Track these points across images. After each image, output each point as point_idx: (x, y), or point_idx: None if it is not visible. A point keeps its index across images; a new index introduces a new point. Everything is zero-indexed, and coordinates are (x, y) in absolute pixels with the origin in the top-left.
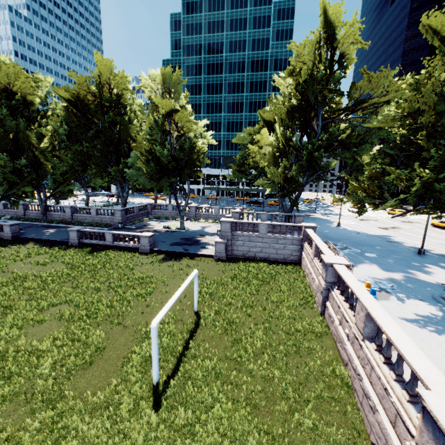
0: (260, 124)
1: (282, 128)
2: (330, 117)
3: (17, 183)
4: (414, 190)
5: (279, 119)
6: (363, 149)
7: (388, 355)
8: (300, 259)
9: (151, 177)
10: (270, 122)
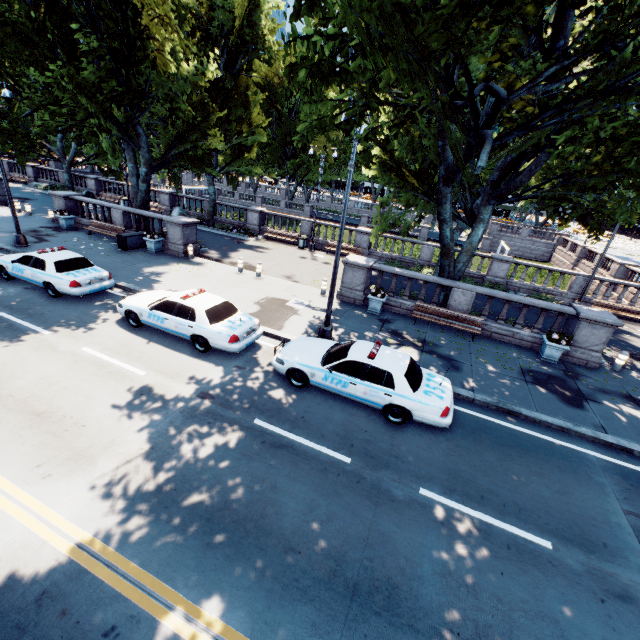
0: None
1: None
2: None
3: (309, 171)
4: None
5: None
6: None
7: (605, 267)
8: (548, 260)
9: None
10: None
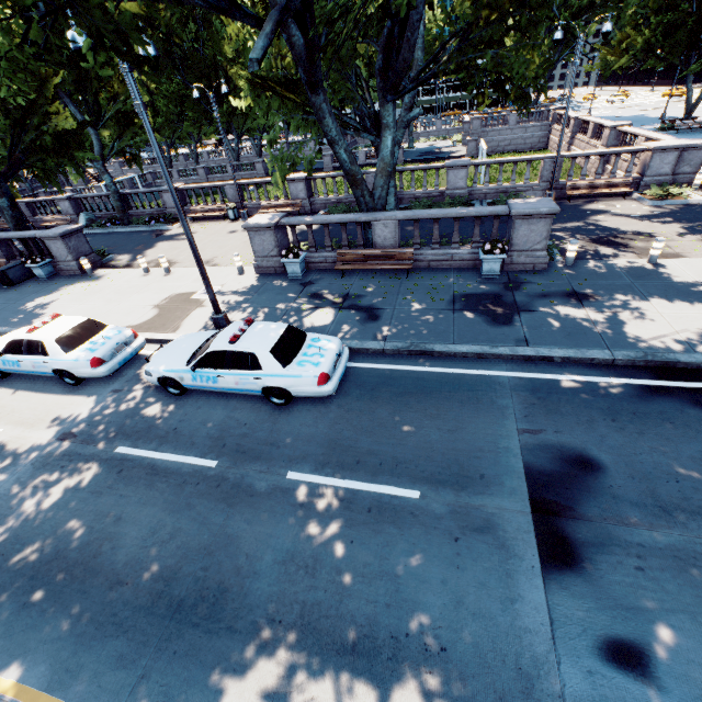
0: None
1: None
2: None
3: (247, 118)
4: (639, 46)
5: None
6: (629, 2)
7: (599, 136)
8: (546, 146)
9: None
10: None
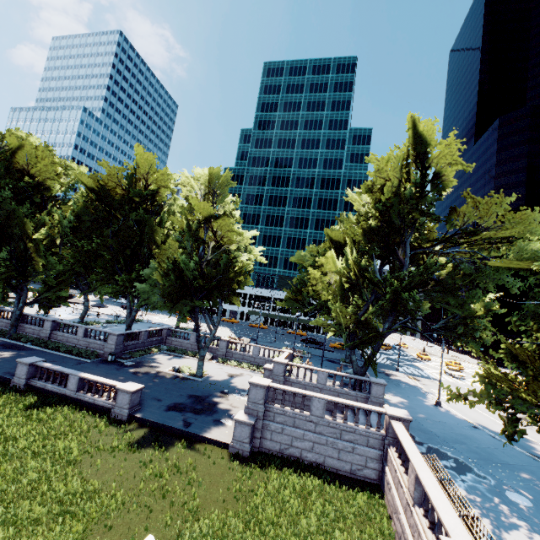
0: (326, 244)
1: (355, 252)
2: (422, 247)
3: None
4: None
5: (351, 241)
6: (473, 294)
7: None
8: (380, 478)
9: (167, 295)
10: (339, 243)
